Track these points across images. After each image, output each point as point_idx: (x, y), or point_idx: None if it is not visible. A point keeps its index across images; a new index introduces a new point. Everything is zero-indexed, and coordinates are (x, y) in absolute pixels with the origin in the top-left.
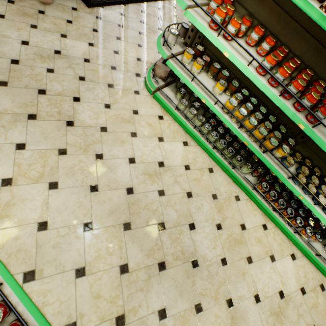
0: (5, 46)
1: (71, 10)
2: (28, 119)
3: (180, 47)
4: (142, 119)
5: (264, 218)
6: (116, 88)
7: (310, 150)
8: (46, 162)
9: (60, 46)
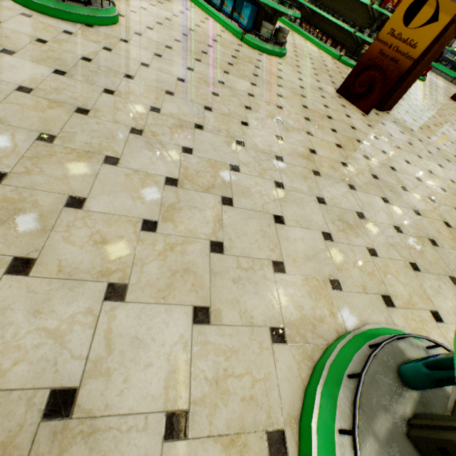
0: None
1: None
2: None
3: None
4: None
5: (305, 40)
6: None
7: (323, 2)
8: None
9: None
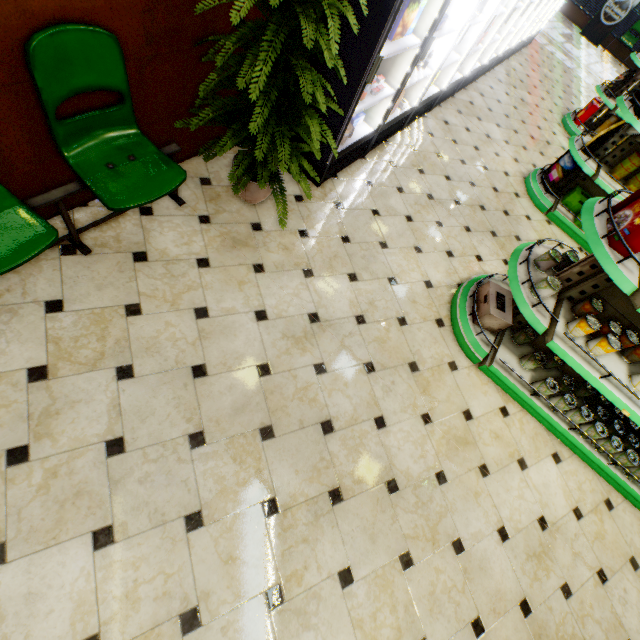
0: (236, 335)
1: (295, 204)
2: (332, 504)
3: (549, 296)
4: (482, 428)
5: None
6: (422, 370)
7: None
8: (393, 598)
9: (311, 300)
